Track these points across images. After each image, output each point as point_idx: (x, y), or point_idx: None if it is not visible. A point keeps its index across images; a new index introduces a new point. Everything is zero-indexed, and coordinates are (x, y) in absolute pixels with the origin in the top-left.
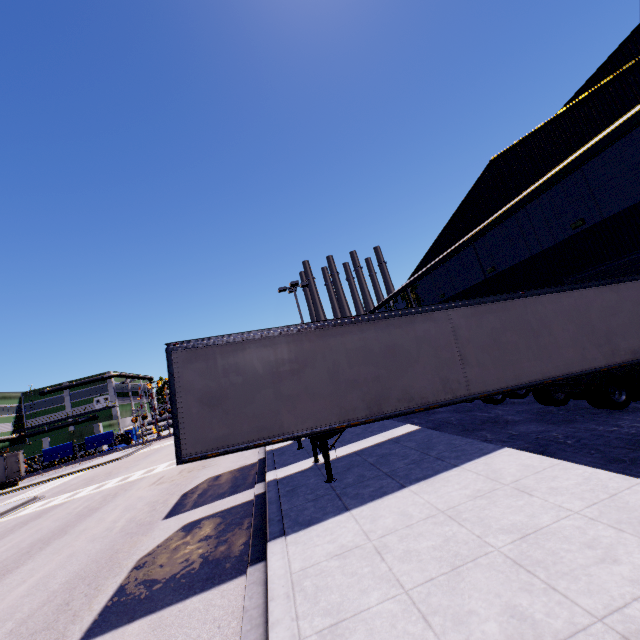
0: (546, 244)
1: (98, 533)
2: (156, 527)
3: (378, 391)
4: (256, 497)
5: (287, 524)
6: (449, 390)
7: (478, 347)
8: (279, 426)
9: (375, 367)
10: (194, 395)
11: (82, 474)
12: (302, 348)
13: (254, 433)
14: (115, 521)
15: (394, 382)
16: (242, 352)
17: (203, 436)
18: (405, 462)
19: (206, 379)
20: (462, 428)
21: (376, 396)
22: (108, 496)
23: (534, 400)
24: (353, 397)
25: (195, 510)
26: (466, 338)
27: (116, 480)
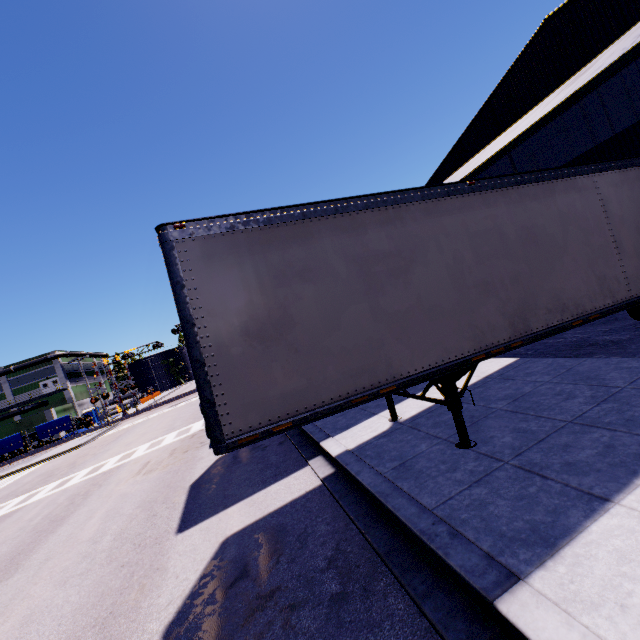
0: (622, 125)
1: (70, 566)
2: (170, 550)
3: (521, 298)
4: (328, 482)
5: (484, 543)
6: (607, 292)
7: (633, 229)
8: (386, 366)
9: (512, 261)
10: (230, 322)
11: (37, 468)
12: (404, 232)
13: (347, 381)
14: (95, 540)
15: (540, 283)
16: (306, 240)
17: (258, 396)
18: (582, 402)
19: (248, 291)
20: (555, 356)
21: (519, 306)
22: (76, 497)
23: (605, 320)
24: (488, 310)
25: (227, 512)
26: (618, 216)
27: (83, 472)
